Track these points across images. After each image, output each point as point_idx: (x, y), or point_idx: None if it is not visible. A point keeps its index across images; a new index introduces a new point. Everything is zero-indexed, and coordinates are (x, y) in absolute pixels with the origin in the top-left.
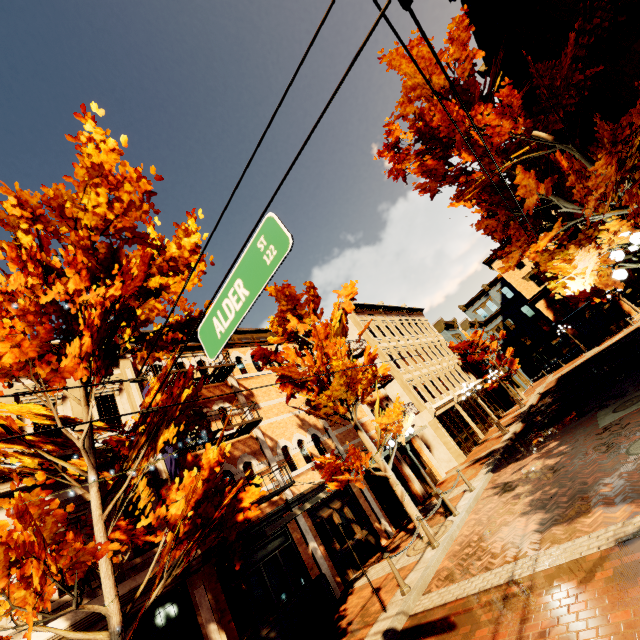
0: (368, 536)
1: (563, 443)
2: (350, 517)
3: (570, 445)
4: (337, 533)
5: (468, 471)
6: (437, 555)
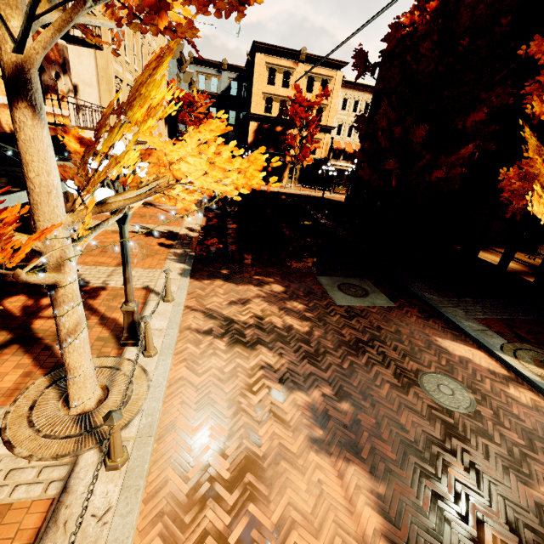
0: None
1: (295, 297)
2: None
3: (310, 309)
4: None
5: (139, 244)
6: (134, 521)
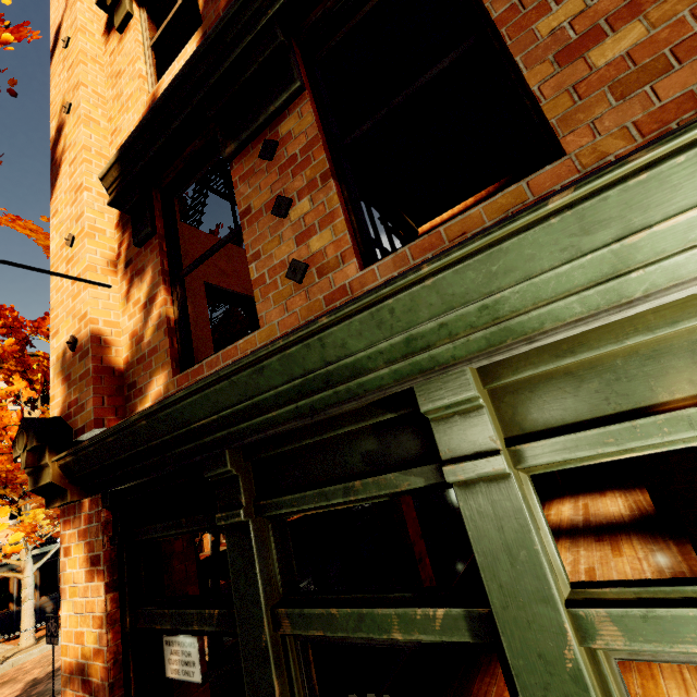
0: (47, 603)
1: None
2: (35, 581)
3: None
4: (3, 596)
5: None
6: None
